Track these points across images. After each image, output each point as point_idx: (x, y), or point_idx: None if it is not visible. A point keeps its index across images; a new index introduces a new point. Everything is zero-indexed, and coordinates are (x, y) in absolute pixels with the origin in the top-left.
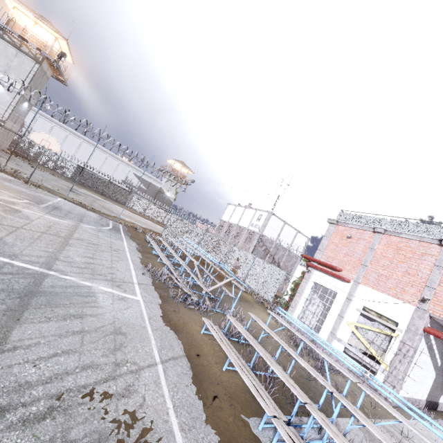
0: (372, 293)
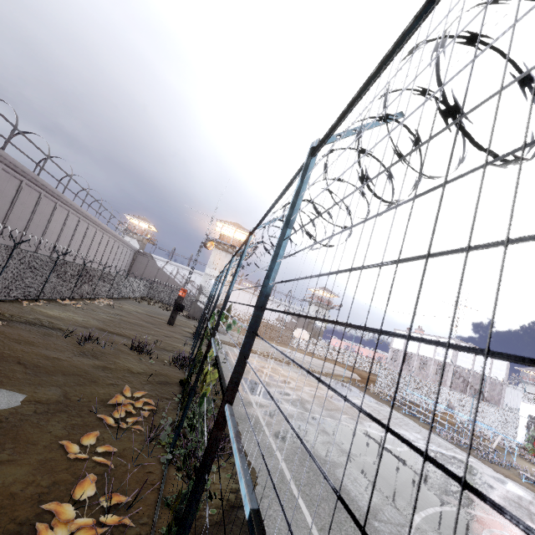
0: None
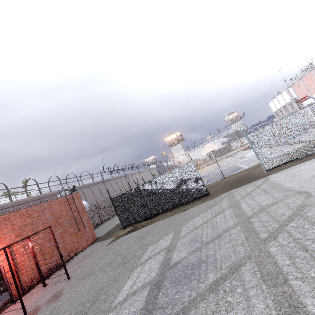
0: None
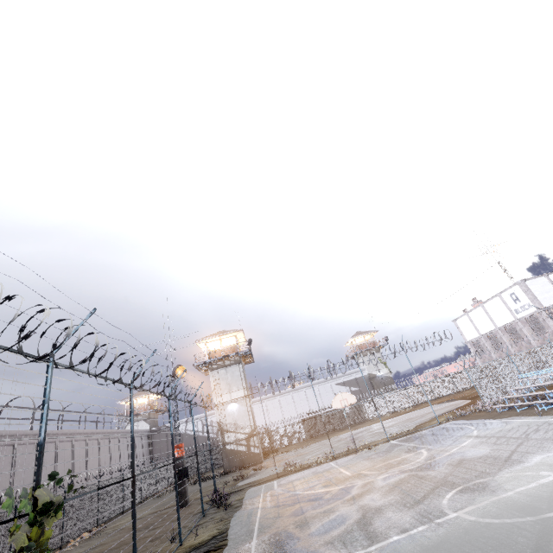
0: None
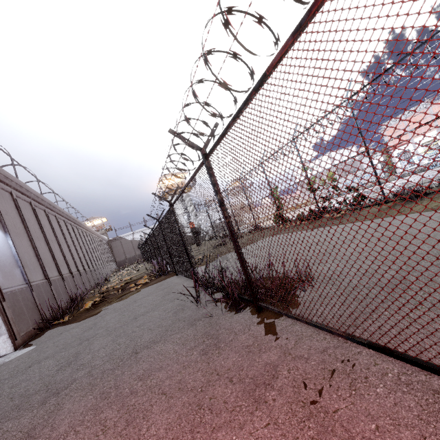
0: (420, 138)
